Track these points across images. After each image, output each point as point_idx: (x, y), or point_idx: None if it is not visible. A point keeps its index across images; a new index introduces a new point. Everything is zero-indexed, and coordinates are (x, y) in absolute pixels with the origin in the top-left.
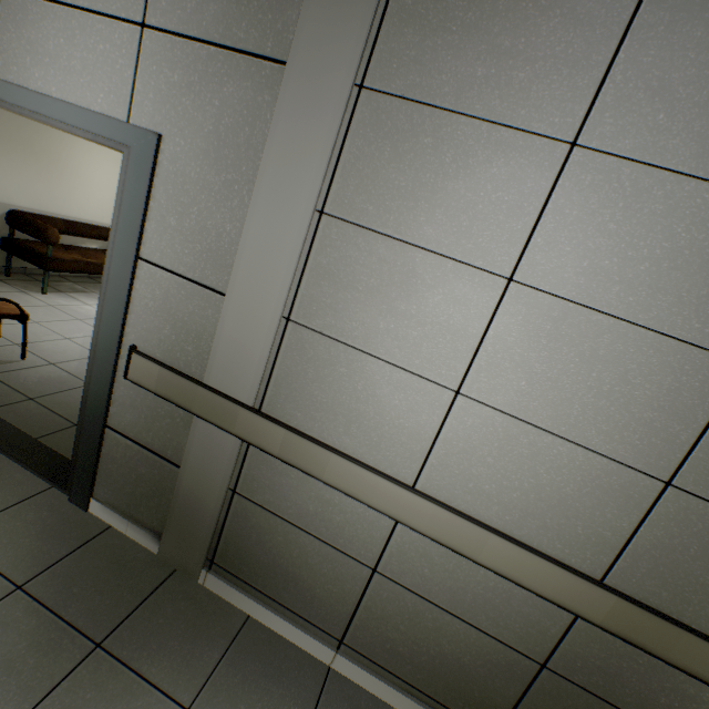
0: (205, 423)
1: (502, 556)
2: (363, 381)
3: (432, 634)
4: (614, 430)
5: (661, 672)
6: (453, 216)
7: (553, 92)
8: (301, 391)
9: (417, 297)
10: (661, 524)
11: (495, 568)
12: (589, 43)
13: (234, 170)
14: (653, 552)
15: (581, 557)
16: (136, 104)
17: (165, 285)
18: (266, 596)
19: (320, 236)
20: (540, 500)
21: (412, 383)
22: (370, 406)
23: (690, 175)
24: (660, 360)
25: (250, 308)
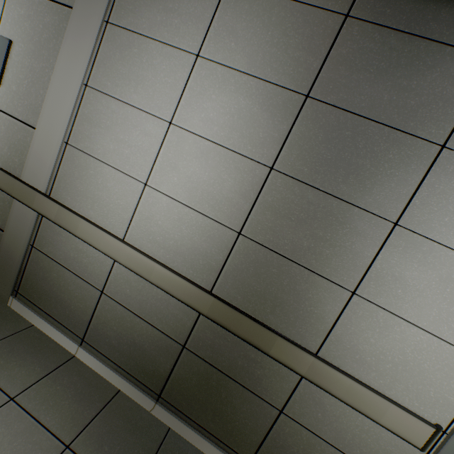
0: (19, 203)
1: (161, 277)
2: (102, 178)
3: (130, 331)
4: (216, 204)
5: (239, 346)
6: (146, 89)
7: (189, 30)
8: (71, 185)
9: (129, 132)
10: (237, 257)
11: (158, 284)
12: (204, 8)
13: (47, 61)
14: (234, 273)
15: (201, 278)
16: (2, 25)
17: (7, 123)
18: (45, 313)
19: (85, 98)
20: (183, 245)
21: (125, 179)
22: (104, 192)
23: (245, 73)
24: (235, 166)
25: (48, 136)
